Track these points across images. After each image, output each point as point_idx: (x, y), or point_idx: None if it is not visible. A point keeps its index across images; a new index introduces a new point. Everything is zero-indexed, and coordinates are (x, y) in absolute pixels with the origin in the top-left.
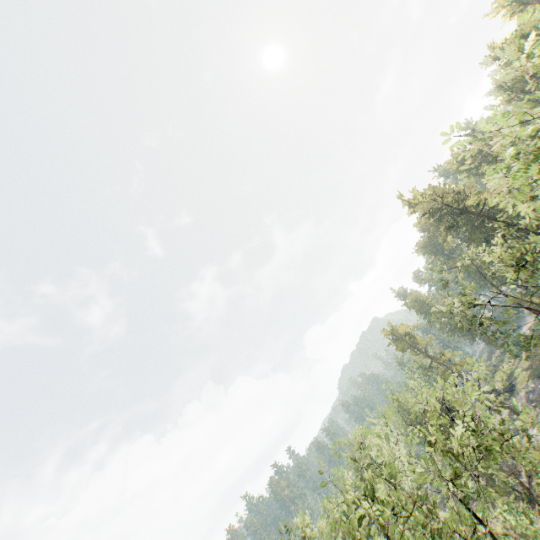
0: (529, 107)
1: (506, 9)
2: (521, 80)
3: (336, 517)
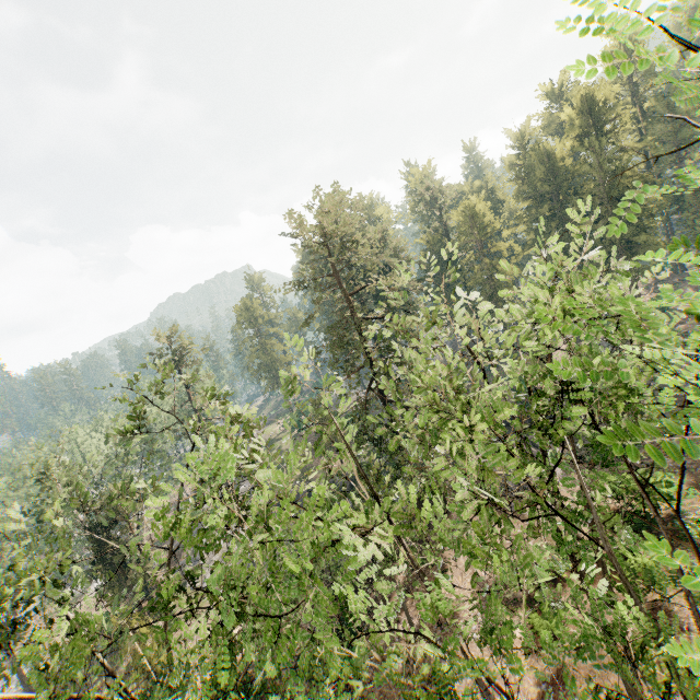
0: (515, 194)
1: (615, 43)
2: (540, 154)
3: None
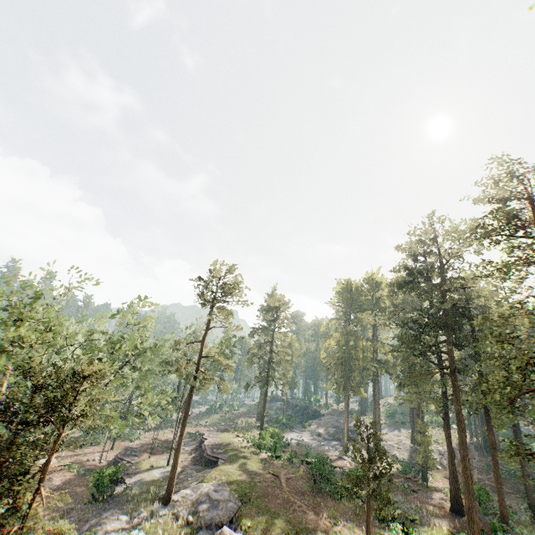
0: None
1: None
2: None
3: None
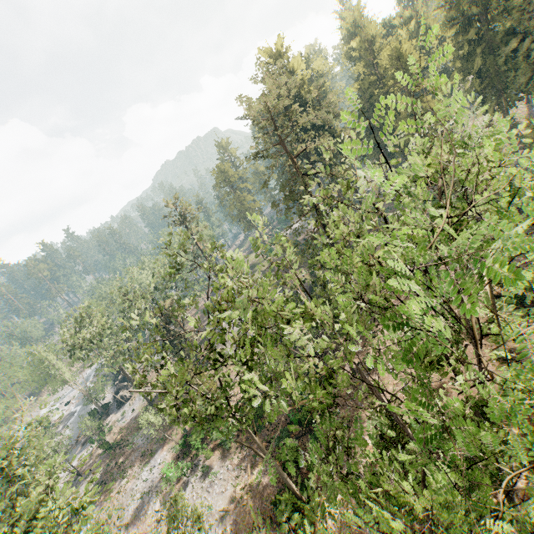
0: (442, 23)
1: None
2: None
3: (42, 355)
